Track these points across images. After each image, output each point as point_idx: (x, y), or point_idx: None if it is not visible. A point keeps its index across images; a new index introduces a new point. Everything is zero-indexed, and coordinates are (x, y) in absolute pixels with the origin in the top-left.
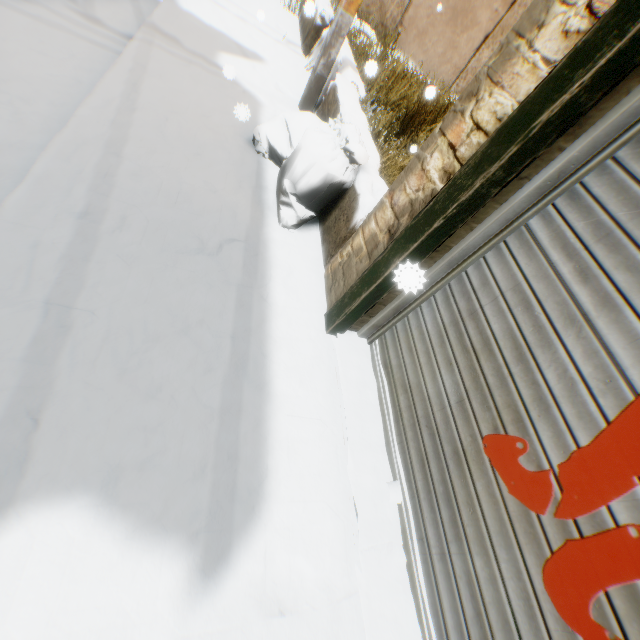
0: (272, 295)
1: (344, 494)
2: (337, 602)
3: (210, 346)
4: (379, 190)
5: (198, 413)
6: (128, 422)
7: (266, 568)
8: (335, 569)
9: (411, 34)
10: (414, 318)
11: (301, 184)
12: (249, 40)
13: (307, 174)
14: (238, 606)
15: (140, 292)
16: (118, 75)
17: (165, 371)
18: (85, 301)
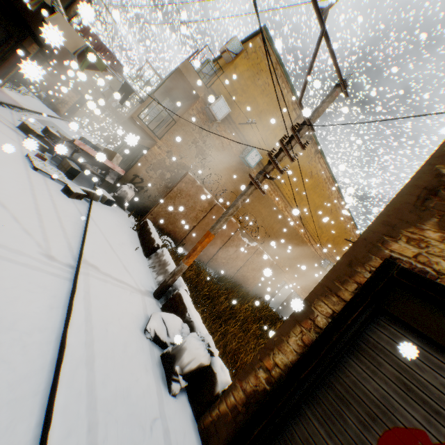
0: None
1: None
2: None
3: None
4: (222, 367)
5: None
6: None
7: None
8: None
9: (189, 242)
10: None
11: (186, 368)
12: (123, 254)
13: (190, 363)
14: None
15: None
16: (80, 303)
17: None
18: None
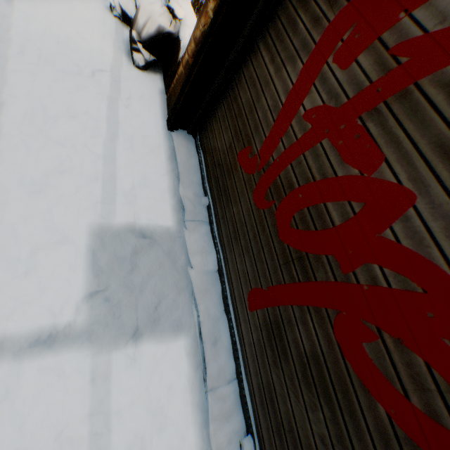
0: (131, 105)
1: (178, 201)
2: (173, 238)
3: (94, 126)
4: None
5: (90, 155)
6: (50, 153)
7: (135, 221)
8: (172, 227)
9: None
10: (213, 113)
11: (143, 35)
12: None
13: (146, 27)
14: (122, 231)
15: (44, 91)
16: None
17: (67, 133)
18: (10, 91)
